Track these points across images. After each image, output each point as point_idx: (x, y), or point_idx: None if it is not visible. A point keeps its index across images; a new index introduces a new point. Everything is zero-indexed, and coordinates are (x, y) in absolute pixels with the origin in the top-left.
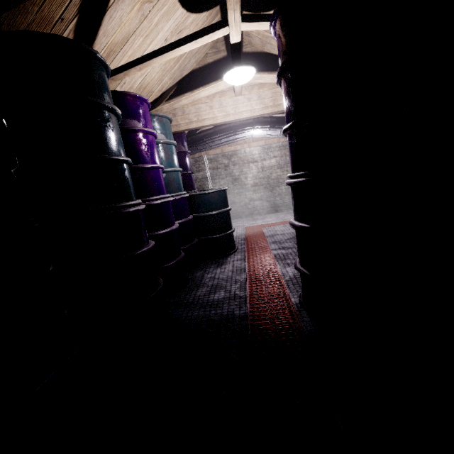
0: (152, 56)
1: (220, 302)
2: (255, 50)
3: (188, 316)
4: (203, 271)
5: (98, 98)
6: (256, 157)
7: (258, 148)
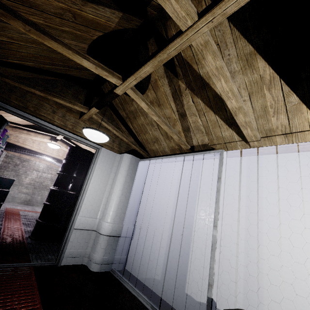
0: (26, 126)
1: None
2: None
3: None
4: None
5: None
6: (40, 169)
7: (45, 165)
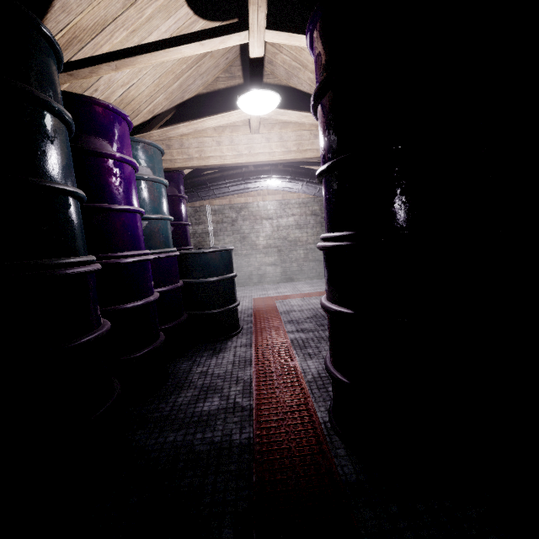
0: (135, 51)
1: (212, 417)
2: (278, 82)
3: (157, 444)
4: (192, 361)
5: (28, 86)
6: (271, 213)
7: (274, 203)
